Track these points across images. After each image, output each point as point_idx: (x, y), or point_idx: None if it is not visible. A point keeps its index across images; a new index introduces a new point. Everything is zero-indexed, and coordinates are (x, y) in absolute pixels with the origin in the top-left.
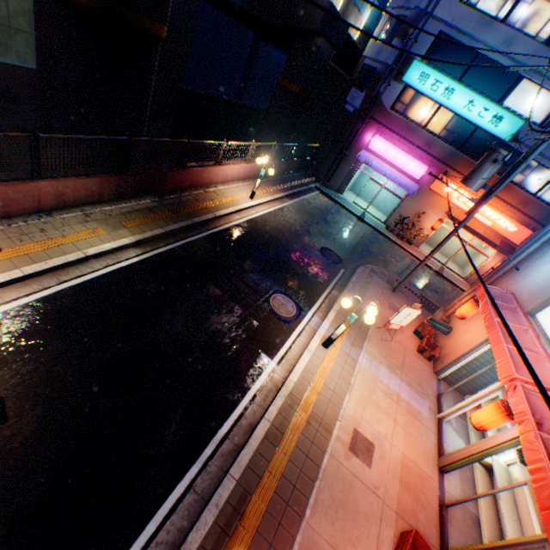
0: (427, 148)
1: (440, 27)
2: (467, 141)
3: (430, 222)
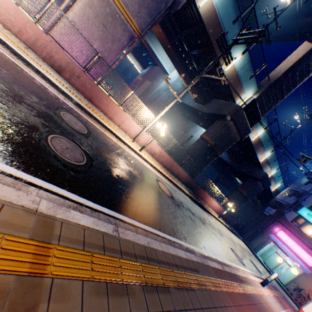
0: None
1: None
2: None
3: None
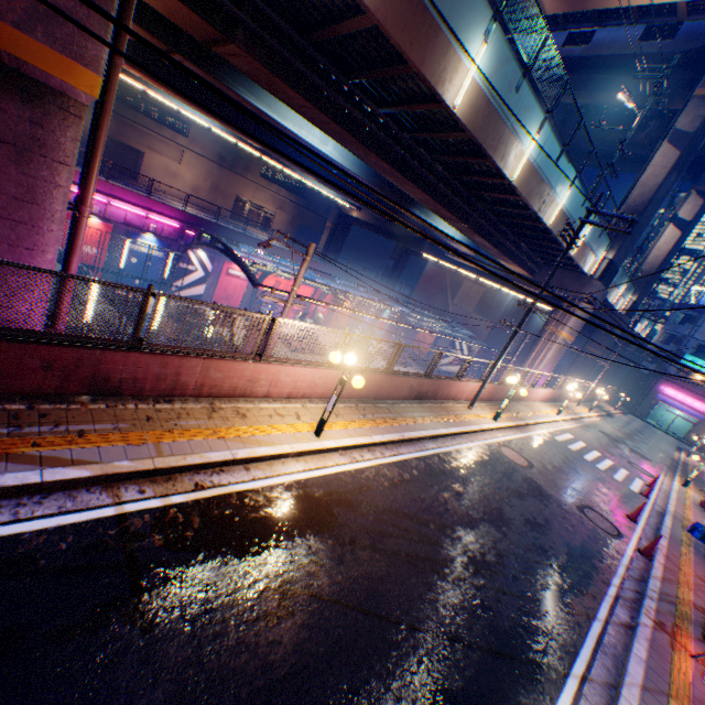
0: (704, 395)
1: (697, 342)
2: None
3: None
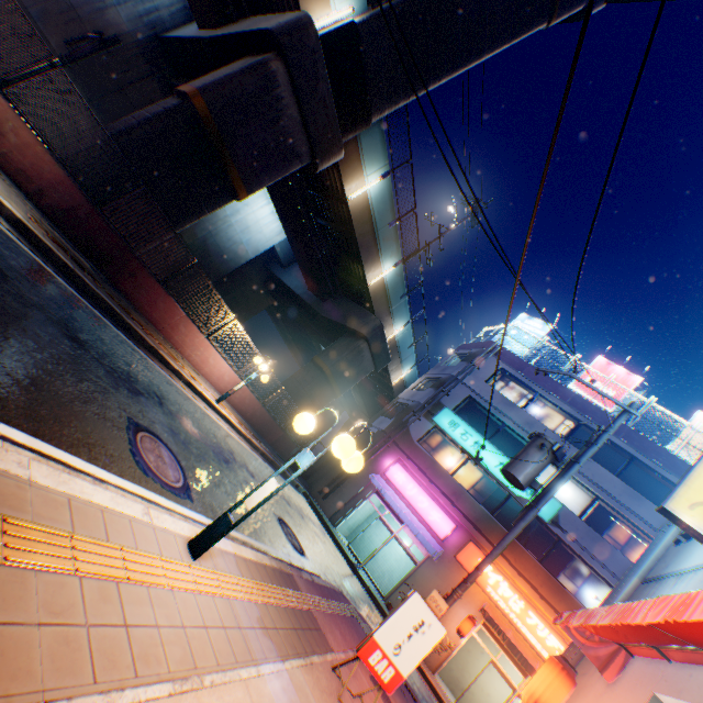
0: (455, 497)
1: (469, 392)
2: (501, 508)
3: (457, 619)
